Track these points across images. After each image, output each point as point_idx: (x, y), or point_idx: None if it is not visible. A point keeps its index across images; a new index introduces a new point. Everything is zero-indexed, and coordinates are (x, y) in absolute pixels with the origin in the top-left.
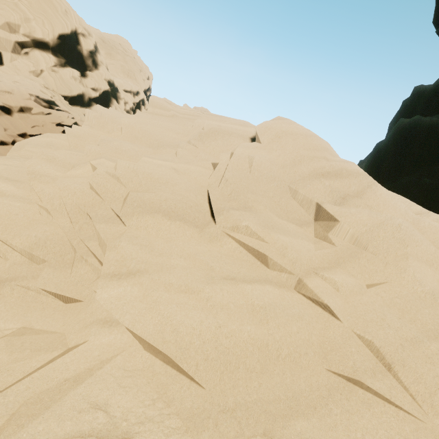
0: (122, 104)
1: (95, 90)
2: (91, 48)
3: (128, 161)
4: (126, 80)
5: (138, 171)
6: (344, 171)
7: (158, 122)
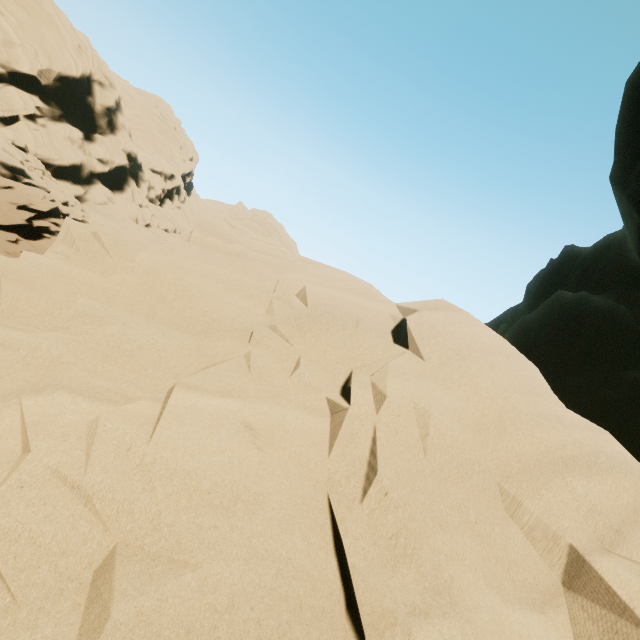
0: (144, 189)
1: (103, 163)
2: (110, 104)
3: (132, 405)
4: (157, 156)
5: (154, 473)
6: (603, 458)
7: (210, 268)
